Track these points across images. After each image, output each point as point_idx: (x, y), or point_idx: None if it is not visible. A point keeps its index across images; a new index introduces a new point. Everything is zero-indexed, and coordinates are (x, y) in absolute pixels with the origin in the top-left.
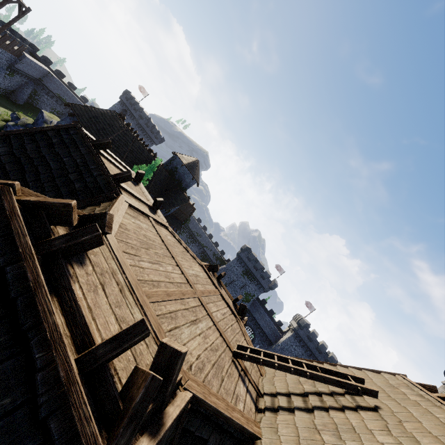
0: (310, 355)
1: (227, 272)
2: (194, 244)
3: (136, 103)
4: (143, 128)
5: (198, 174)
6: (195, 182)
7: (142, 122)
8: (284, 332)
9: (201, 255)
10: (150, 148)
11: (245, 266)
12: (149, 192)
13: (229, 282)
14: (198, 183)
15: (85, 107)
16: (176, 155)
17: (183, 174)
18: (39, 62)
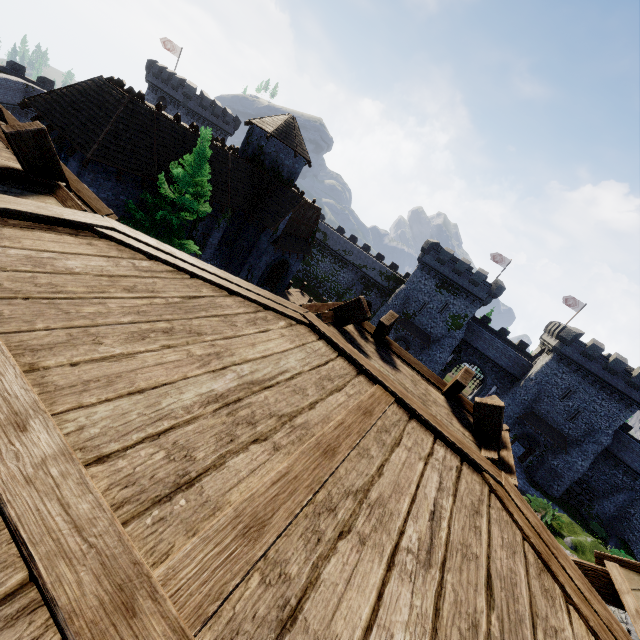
0: (594, 382)
1: (411, 294)
2: (345, 269)
3: (171, 76)
4: (199, 114)
5: (303, 144)
6: (303, 161)
7: (194, 105)
8: (533, 356)
9: (361, 282)
10: (195, 125)
11: (437, 275)
12: (231, 209)
13: (418, 309)
14: (309, 161)
15: (51, 94)
16: (251, 124)
17: (277, 154)
18: (4, 74)
